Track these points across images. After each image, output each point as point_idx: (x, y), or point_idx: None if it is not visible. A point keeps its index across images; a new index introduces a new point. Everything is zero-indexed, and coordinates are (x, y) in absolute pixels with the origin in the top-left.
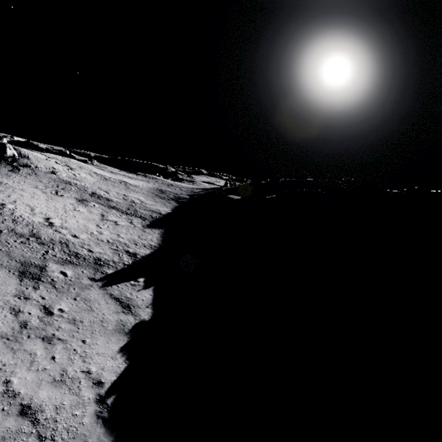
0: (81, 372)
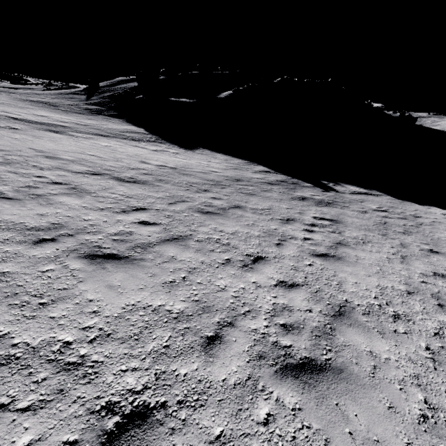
0: (445, 215)
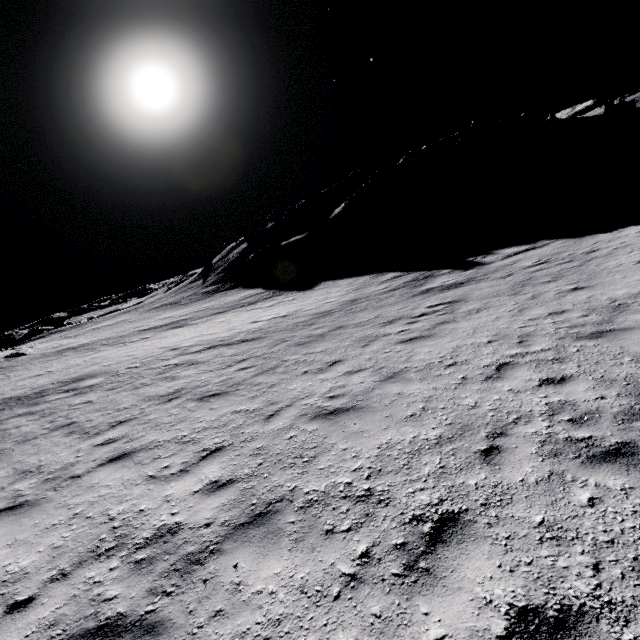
0: None
